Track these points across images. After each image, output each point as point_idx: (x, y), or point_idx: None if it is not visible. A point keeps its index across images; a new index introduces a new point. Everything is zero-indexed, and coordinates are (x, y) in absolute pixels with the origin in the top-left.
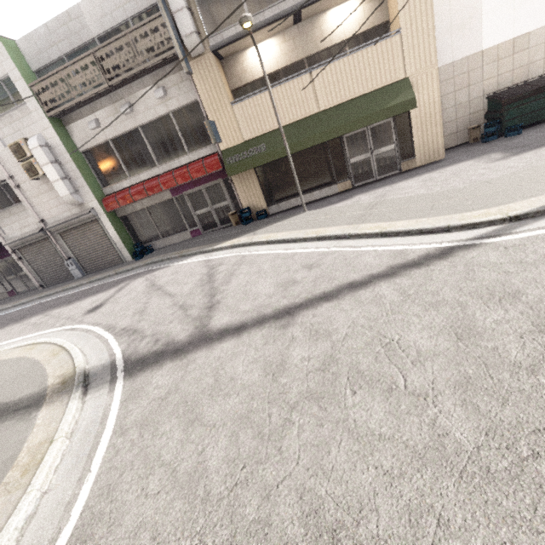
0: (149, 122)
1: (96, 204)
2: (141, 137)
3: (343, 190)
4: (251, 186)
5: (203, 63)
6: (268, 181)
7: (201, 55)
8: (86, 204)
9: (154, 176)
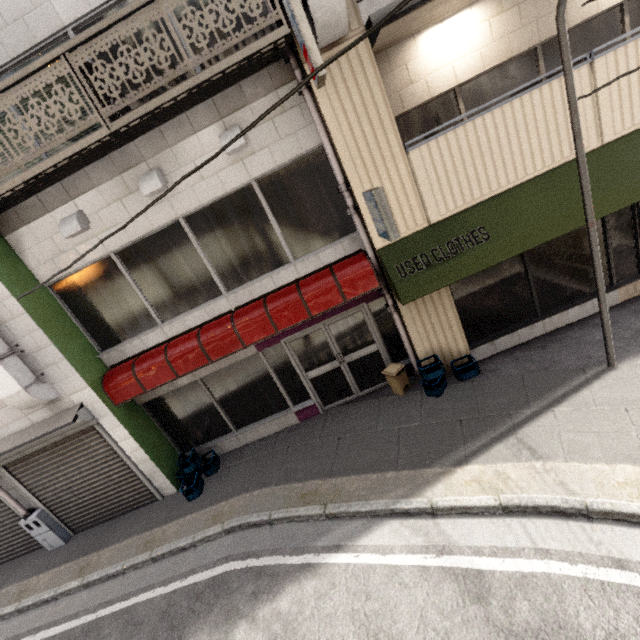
0: (204, 205)
1: (89, 395)
2: (186, 239)
3: (629, 297)
4: (438, 312)
5: (341, 61)
6: (472, 298)
7: (338, 43)
8: (65, 398)
9: (218, 316)
